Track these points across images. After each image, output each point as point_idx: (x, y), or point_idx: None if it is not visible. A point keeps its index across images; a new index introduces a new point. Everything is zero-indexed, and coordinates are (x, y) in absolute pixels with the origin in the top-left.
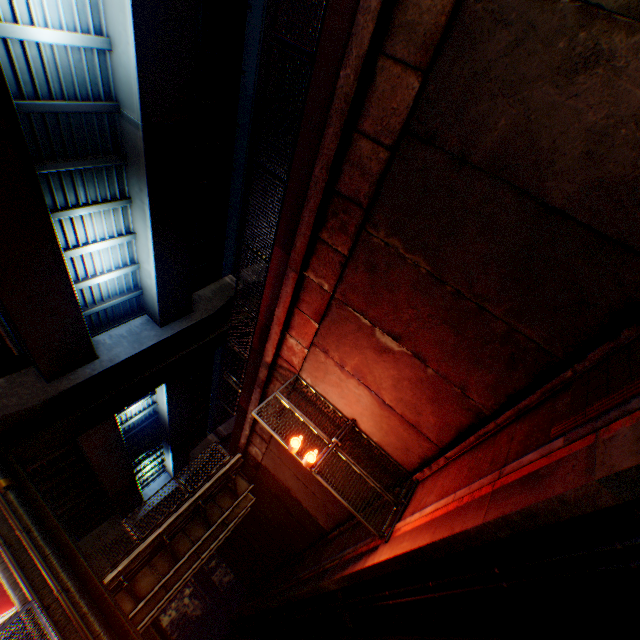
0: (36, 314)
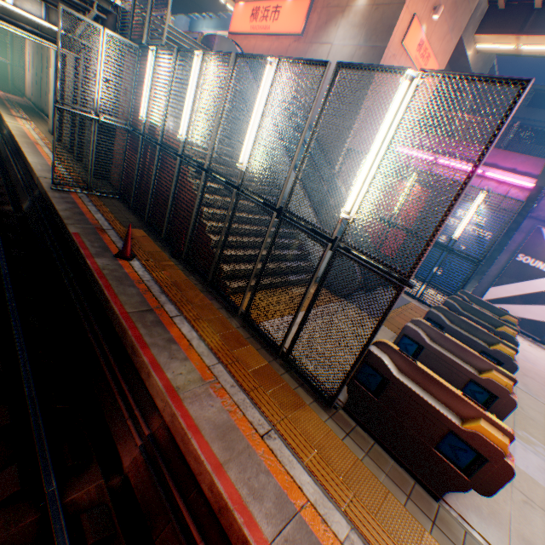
0: None
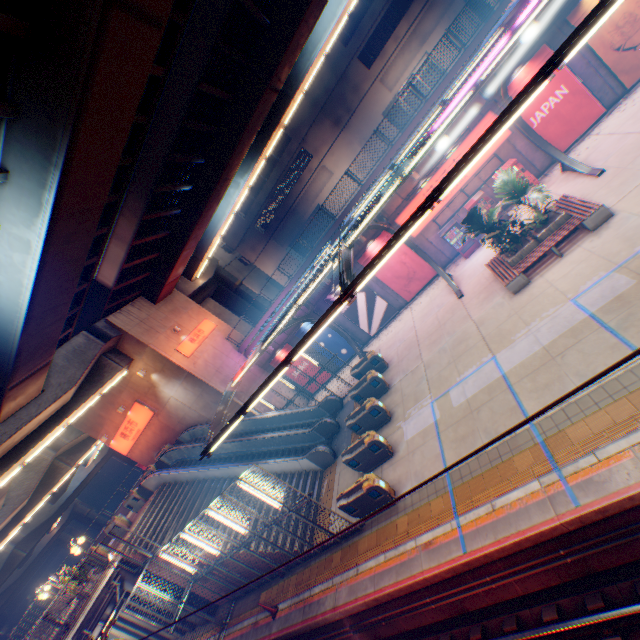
0: None
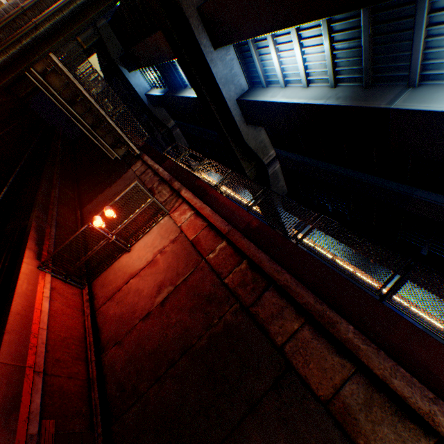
0: (244, 2)
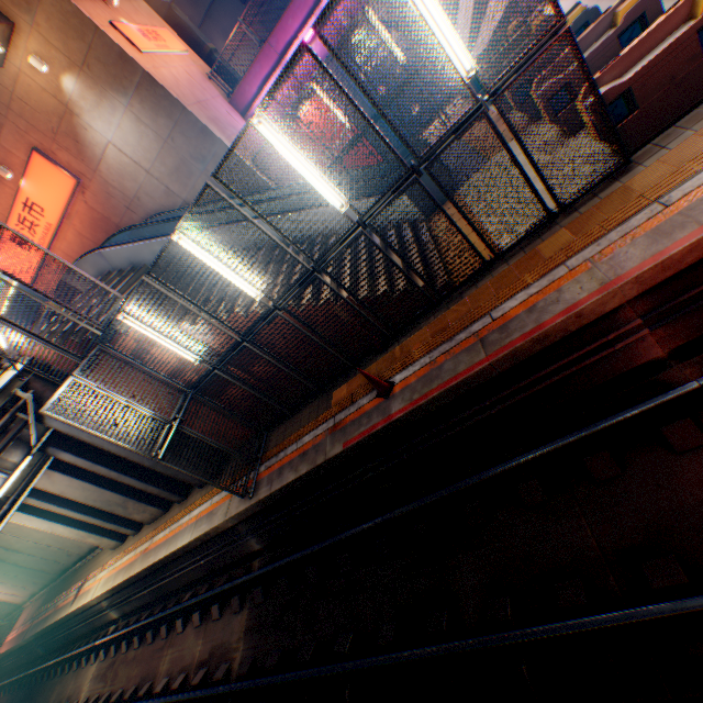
0: None
